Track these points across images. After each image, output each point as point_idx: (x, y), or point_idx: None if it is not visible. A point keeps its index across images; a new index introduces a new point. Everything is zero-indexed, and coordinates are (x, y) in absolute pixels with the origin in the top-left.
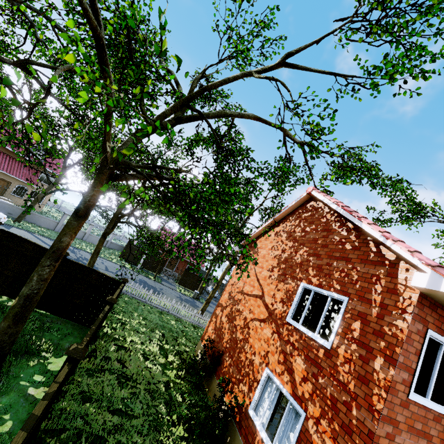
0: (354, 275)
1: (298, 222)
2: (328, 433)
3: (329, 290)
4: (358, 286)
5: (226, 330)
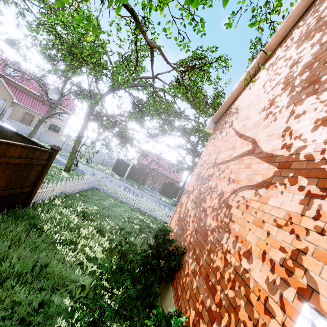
0: None
1: None
2: None
3: None
4: None
5: (191, 218)
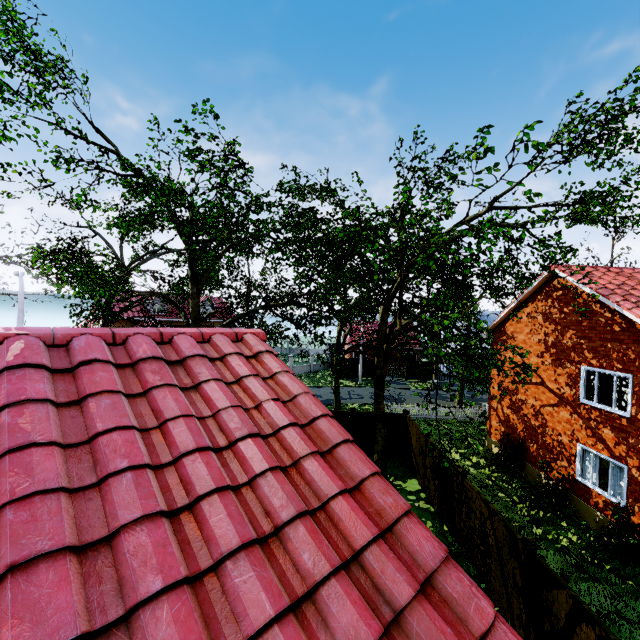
0: (631, 355)
1: (551, 302)
2: None
3: (612, 370)
4: (637, 364)
5: (516, 421)
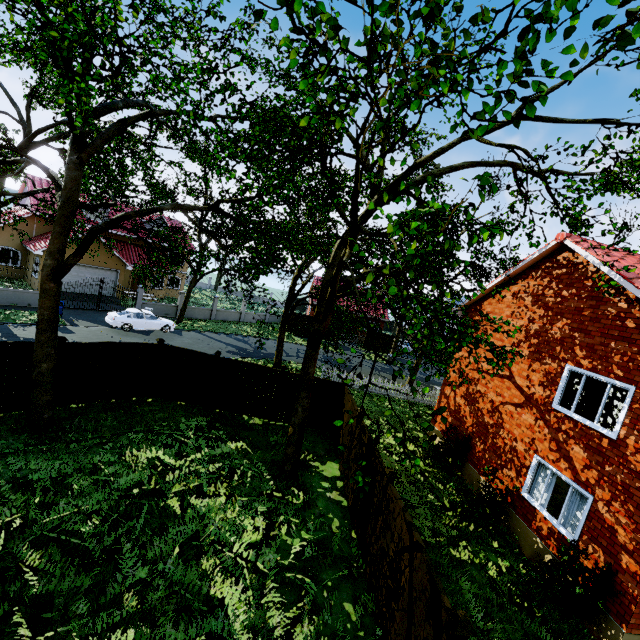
0: None
1: (548, 281)
2: (622, 513)
3: (607, 376)
4: None
5: (467, 413)
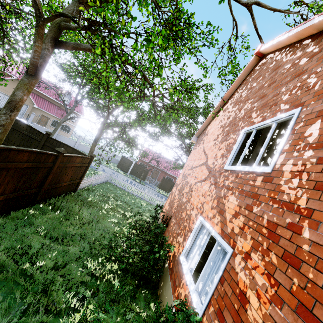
0: (312, 80)
1: (245, 87)
2: (260, 269)
3: (274, 117)
4: (317, 86)
5: (176, 200)
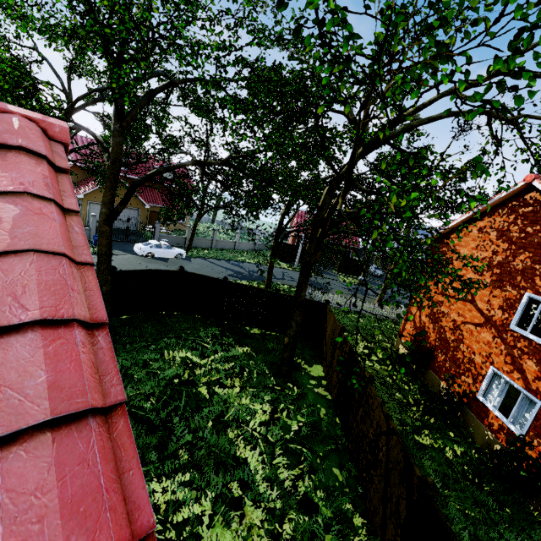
0: None
1: (513, 218)
2: None
3: None
4: None
5: (431, 330)
